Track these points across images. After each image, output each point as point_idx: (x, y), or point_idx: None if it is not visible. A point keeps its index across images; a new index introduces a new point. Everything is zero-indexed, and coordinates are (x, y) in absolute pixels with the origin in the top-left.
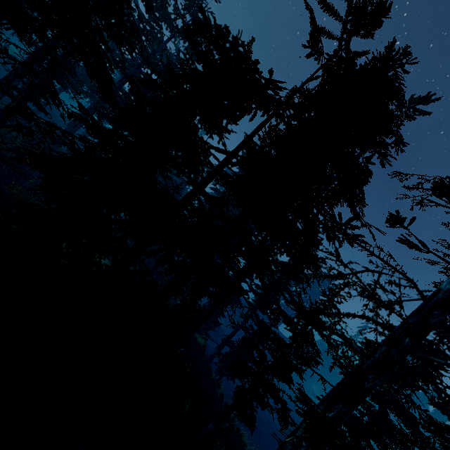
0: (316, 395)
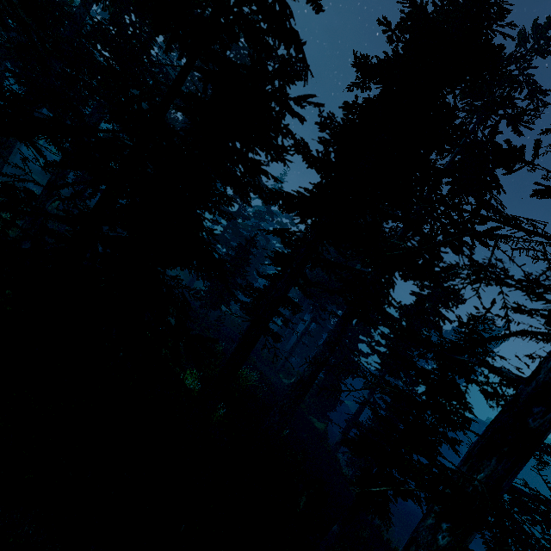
0: None
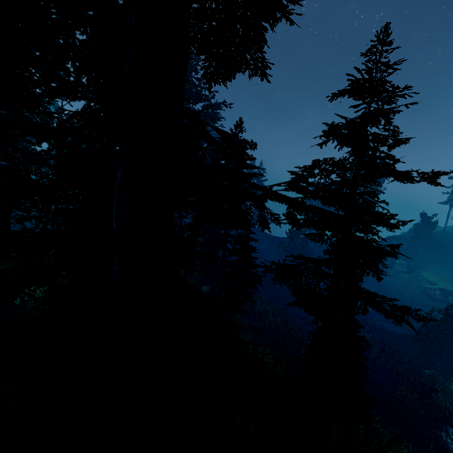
0: (431, 281)
